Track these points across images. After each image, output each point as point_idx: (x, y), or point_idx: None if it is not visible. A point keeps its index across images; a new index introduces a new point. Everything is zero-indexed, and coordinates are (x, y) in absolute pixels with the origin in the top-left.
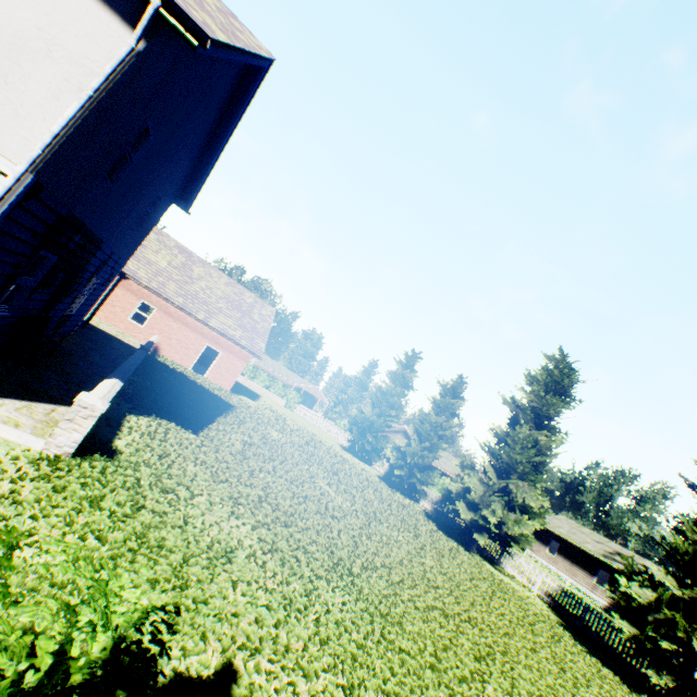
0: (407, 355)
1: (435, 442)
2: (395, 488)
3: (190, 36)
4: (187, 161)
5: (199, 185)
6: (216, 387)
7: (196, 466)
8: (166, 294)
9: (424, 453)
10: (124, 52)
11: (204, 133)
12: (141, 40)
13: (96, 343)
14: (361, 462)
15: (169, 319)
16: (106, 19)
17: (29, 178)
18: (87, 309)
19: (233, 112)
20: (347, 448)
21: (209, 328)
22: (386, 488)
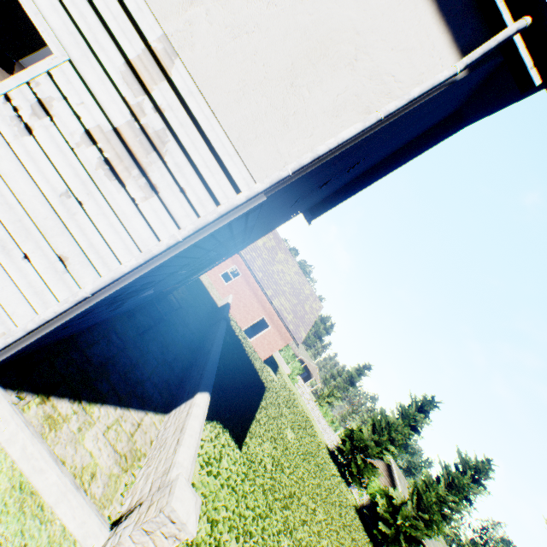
0: (426, 399)
1: (435, 519)
2: (369, 535)
3: (532, 72)
4: (337, 187)
5: (332, 206)
6: (255, 355)
7: (238, 541)
8: (252, 266)
9: (417, 523)
10: (443, 76)
11: (365, 169)
12: (468, 66)
13: (195, 297)
14: (341, 479)
15: (246, 286)
16: (434, 34)
17: (260, 198)
18: (203, 273)
19: (398, 158)
20: (330, 450)
21: (271, 304)
22: (365, 539)
